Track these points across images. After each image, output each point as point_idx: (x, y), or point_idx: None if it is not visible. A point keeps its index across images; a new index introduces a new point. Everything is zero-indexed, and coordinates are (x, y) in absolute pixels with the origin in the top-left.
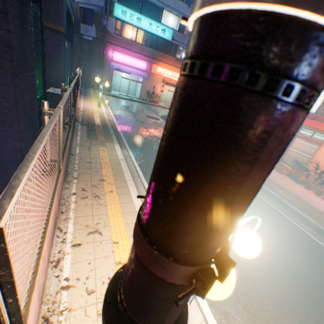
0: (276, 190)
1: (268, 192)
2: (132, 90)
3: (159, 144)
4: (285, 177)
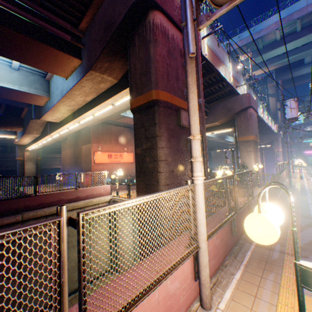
0: None
1: None
2: None
3: None
4: None
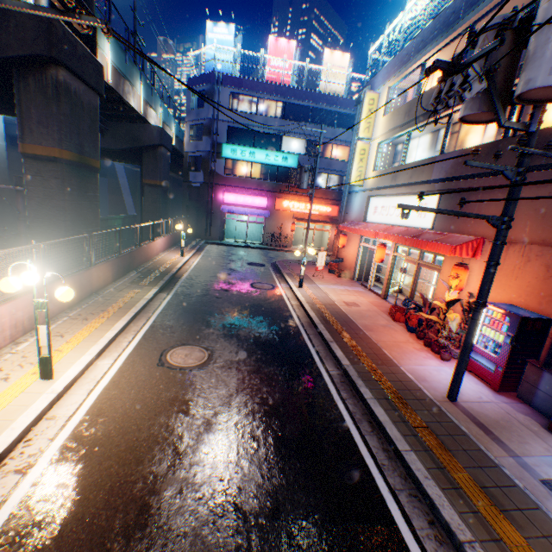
0: (342, 334)
1: (322, 335)
2: (256, 234)
3: (222, 289)
4: (398, 325)
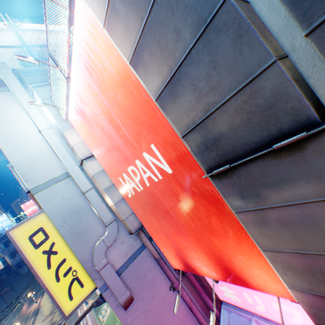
0: None
1: None
2: None
3: None
4: None
